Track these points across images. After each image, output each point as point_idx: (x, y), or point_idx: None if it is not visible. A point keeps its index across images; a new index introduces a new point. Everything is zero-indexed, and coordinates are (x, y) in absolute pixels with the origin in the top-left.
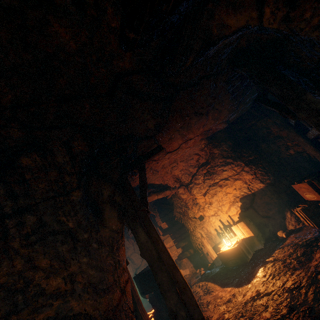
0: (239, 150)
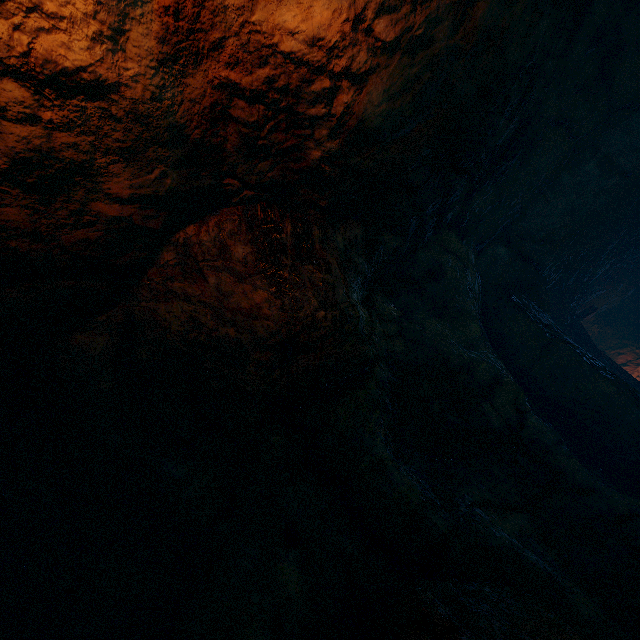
0: (638, 331)
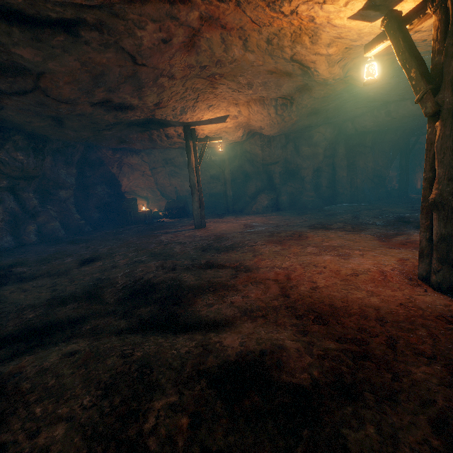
0: None
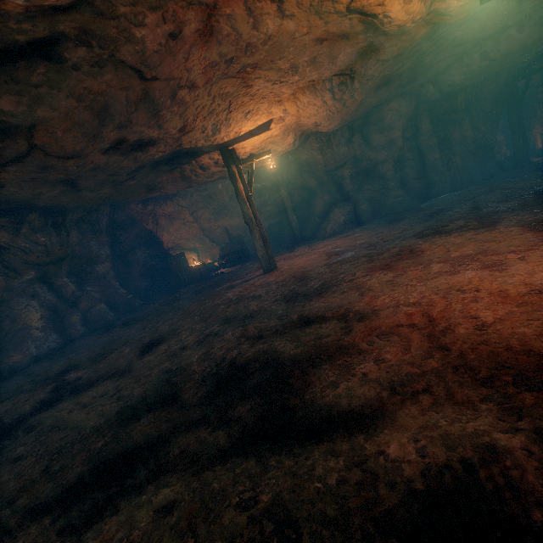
0: None
